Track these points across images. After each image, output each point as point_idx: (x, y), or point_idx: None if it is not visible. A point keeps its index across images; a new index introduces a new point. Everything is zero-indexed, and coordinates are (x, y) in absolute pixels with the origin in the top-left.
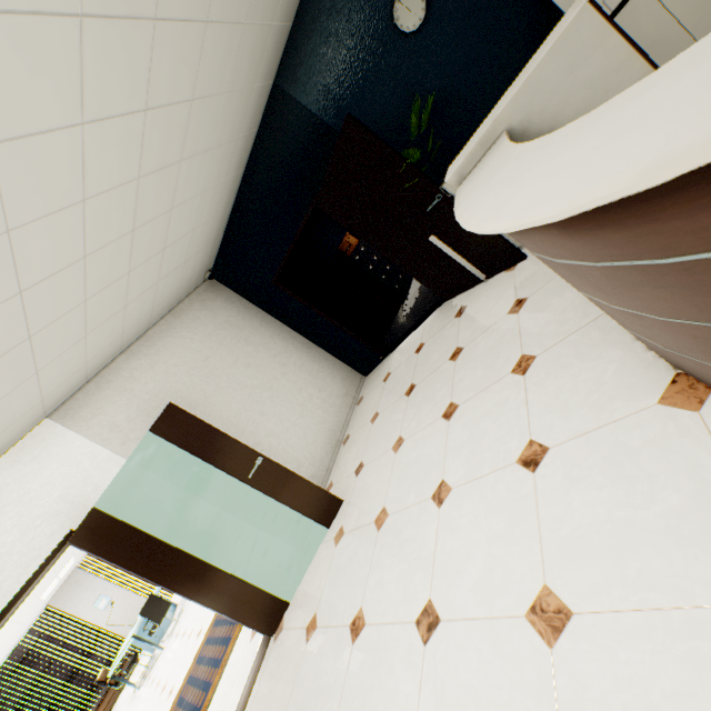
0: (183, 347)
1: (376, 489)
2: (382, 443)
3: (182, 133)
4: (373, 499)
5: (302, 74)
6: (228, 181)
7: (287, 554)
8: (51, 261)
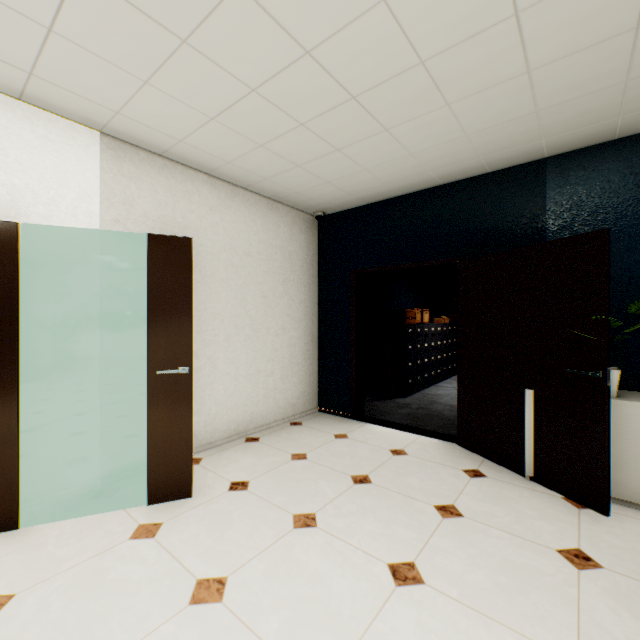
0: (246, 227)
1: (236, 537)
2: (287, 494)
3: (483, 85)
4: (223, 546)
5: (575, 176)
6: (426, 174)
7: (86, 472)
8: (292, 4)
